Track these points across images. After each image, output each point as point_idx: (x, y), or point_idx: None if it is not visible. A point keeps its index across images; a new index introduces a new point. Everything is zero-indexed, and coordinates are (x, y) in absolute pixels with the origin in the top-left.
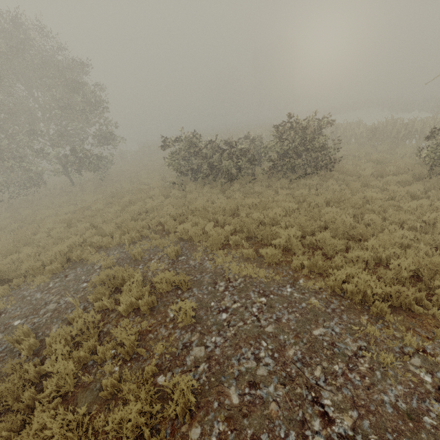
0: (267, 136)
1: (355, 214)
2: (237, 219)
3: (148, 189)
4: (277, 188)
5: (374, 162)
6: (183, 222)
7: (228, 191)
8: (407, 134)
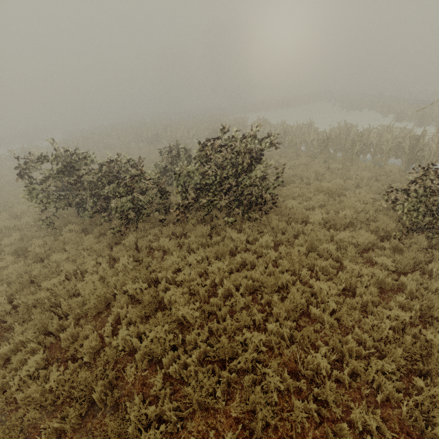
0: (210, 135)
1: (293, 333)
2: (90, 343)
3: (5, 233)
4: (191, 241)
5: (325, 193)
6: (14, 327)
7: (117, 247)
8: (362, 147)
